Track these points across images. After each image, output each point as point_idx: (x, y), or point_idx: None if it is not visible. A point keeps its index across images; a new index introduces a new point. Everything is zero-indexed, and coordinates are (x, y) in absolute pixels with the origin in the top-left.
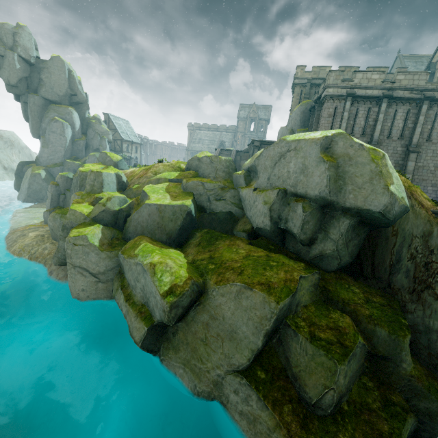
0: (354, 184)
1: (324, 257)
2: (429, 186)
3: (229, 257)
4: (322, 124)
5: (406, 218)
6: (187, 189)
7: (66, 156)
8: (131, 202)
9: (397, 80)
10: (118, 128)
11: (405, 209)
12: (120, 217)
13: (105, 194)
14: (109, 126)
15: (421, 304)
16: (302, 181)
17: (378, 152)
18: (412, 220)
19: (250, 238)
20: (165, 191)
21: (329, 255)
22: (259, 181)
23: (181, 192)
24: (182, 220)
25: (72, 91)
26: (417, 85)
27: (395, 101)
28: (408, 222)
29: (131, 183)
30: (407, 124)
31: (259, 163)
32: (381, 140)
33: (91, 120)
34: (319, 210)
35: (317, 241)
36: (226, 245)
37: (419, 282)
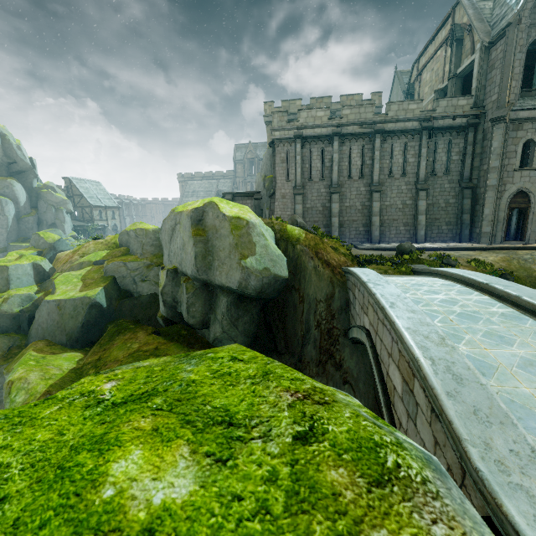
0: (219, 259)
1: (221, 340)
2: (401, 226)
3: (114, 357)
4: (277, 172)
5: (309, 282)
6: (107, 272)
7: (10, 239)
8: (37, 299)
9: (343, 115)
10: (84, 193)
11: (275, 279)
12: (23, 320)
13: (13, 291)
14: (73, 192)
15: (325, 377)
16: (183, 259)
17: (242, 221)
18: (315, 283)
19: (167, 324)
20: (80, 280)
21: (222, 338)
22: (164, 258)
23: (100, 278)
24: (84, 315)
25: (9, 159)
26: (365, 118)
27: (347, 138)
28: (311, 286)
29: (56, 270)
30: (365, 161)
31: (162, 238)
32: (342, 182)
33: (41, 189)
34: (204, 289)
35: (210, 323)
36: (123, 340)
37: (324, 352)
